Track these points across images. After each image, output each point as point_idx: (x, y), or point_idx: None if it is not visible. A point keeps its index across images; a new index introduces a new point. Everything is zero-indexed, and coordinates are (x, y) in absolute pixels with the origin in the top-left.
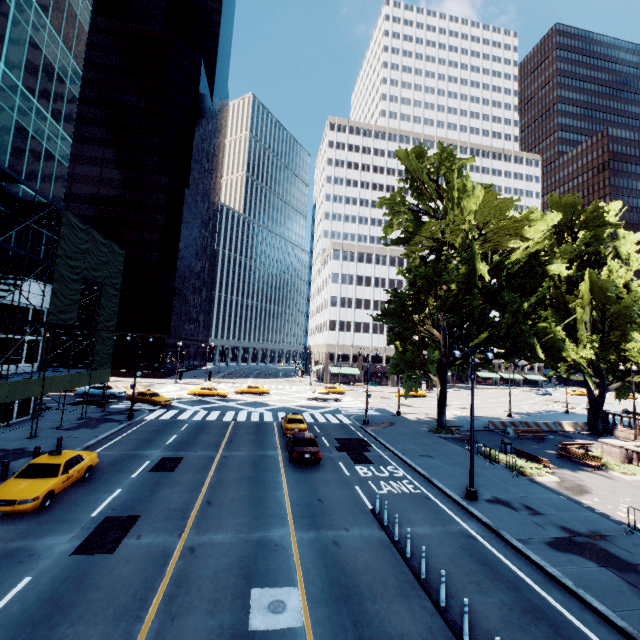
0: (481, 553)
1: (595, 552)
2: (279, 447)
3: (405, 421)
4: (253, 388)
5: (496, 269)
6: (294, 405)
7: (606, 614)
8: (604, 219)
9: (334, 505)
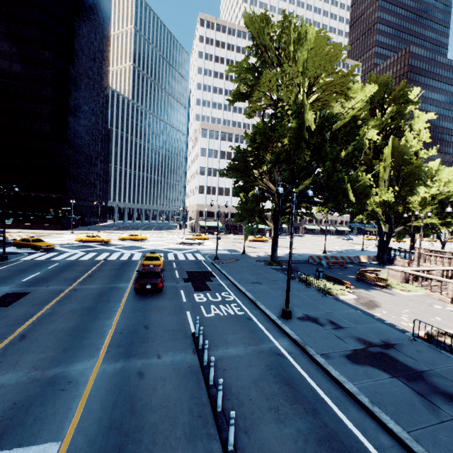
0: (286, 372)
1: (387, 362)
2: (133, 280)
3: (248, 258)
4: (133, 236)
5: (322, 123)
6: (164, 248)
7: (402, 437)
8: (408, 97)
9: (158, 331)
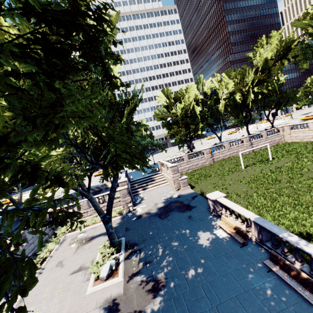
0: None
1: None
2: None
3: None
4: (4, 202)
5: None
6: None
7: None
8: None
9: None
